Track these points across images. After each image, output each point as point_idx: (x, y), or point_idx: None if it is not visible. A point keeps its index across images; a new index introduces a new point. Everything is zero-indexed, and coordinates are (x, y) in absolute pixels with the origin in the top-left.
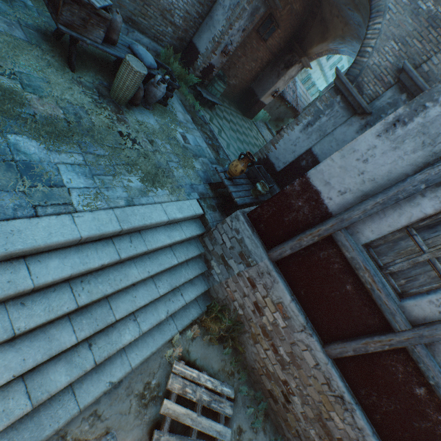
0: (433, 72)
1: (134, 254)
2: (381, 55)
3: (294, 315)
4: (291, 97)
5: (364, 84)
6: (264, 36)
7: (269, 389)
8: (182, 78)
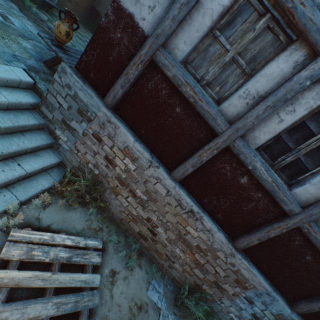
0: None
1: None
2: None
3: (140, 154)
4: None
5: None
6: None
7: (138, 231)
8: None
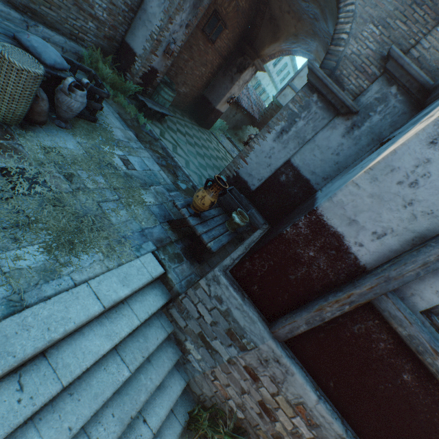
0: (424, 57)
1: (26, 418)
2: (360, 42)
3: (325, 422)
4: (247, 103)
5: (344, 78)
6: (211, 36)
7: None
8: (117, 86)
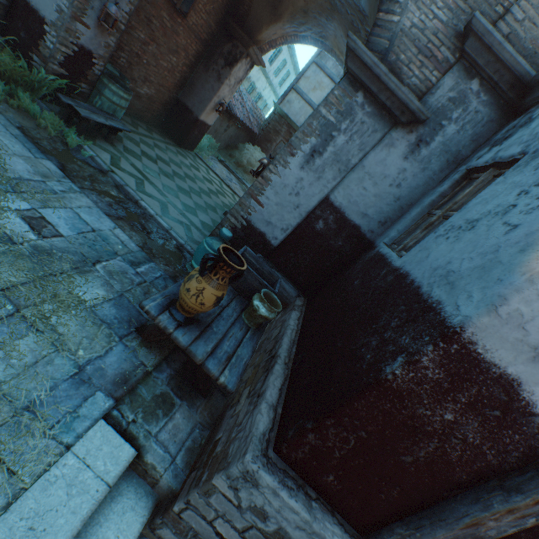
0: (517, 34)
1: None
2: (423, 7)
3: None
4: (242, 113)
5: (403, 66)
6: (180, 4)
7: None
8: (16, 77)
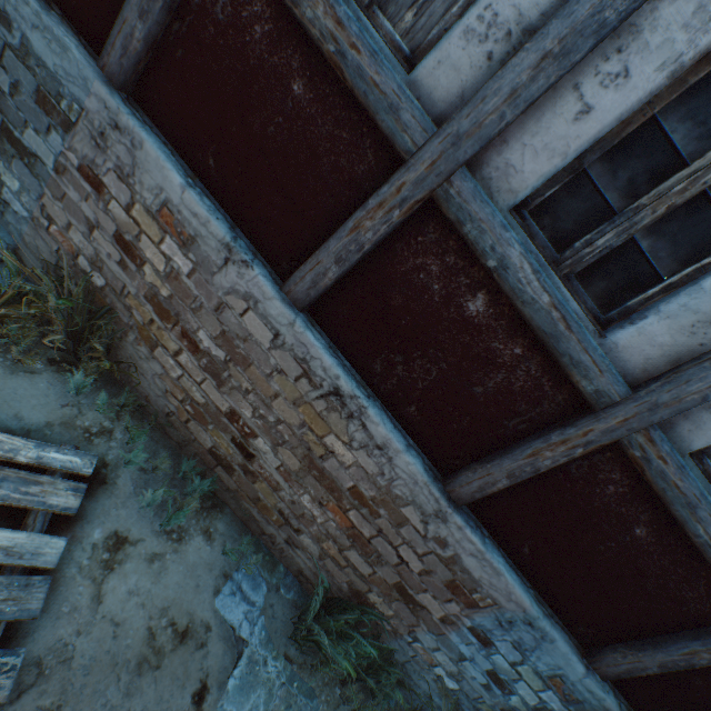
0: None
1: None
2: None
3: (201, 225)
4: None
5: None
6: None
7: (211, 448)
8: None
